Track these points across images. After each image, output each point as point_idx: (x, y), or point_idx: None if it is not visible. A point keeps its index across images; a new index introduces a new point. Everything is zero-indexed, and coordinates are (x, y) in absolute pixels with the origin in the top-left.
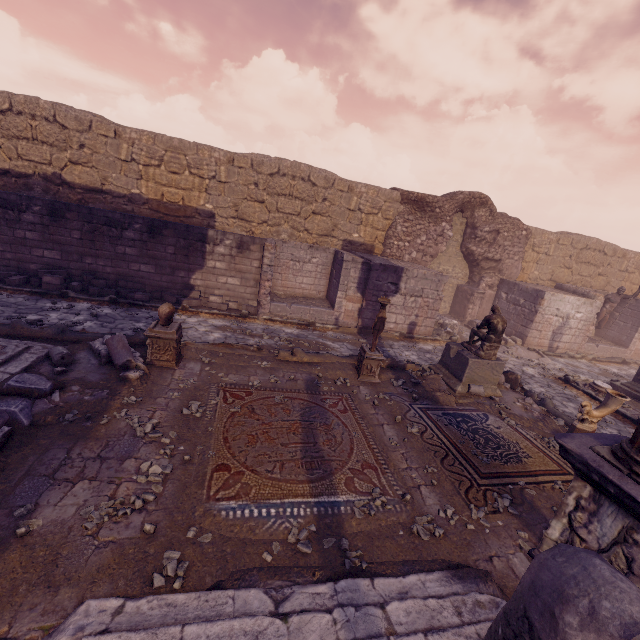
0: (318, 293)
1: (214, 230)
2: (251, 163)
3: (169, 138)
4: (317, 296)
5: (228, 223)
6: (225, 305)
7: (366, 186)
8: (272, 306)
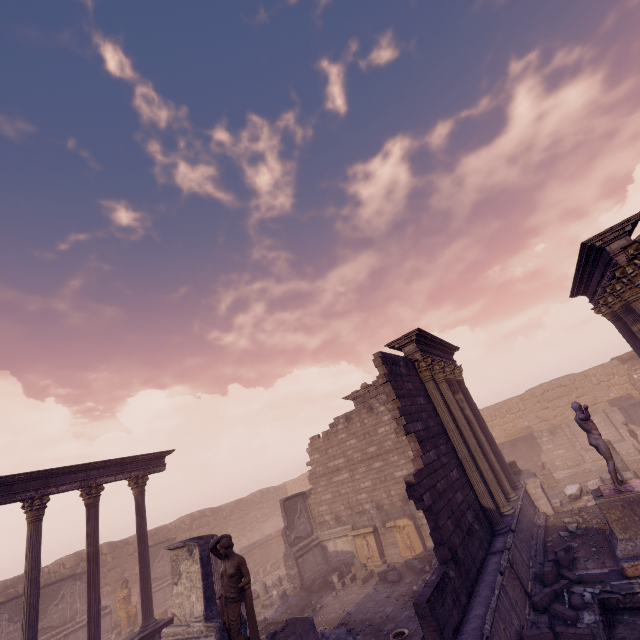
0: (614, 437)
1: (535, 432)
2: (530, 395)
3: (493, 406)
4: (615, 439)
5: (539, 426)
6: (565, 464)
7: (593, 369)
8: (589, 454)
